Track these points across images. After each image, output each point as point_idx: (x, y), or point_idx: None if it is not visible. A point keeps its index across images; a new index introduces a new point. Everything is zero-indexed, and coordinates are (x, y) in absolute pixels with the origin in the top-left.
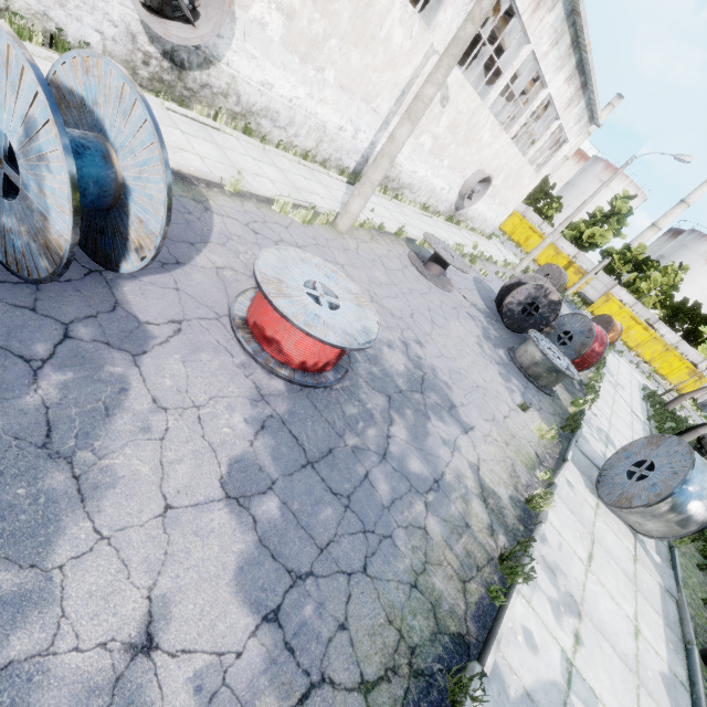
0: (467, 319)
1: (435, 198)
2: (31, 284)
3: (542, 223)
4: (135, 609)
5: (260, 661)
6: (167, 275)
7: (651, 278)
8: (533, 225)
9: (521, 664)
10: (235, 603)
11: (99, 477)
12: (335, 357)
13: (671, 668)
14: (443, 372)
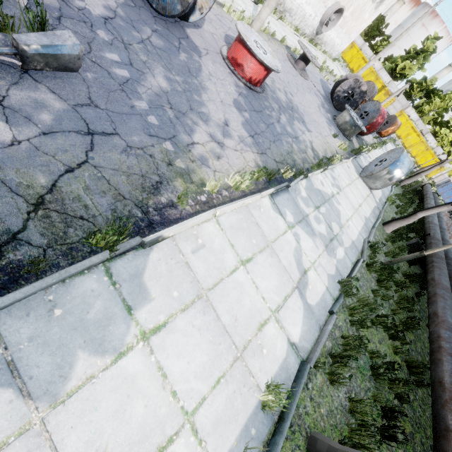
0: (314, 95)
1: (304, 22)
2: (164, 20)
3: (372, 56)
4: (222, 117)
5: (251, 142)
6: (197, 30)
7: (433, 103)
8: (365, 56)
9: (318, 185)
10: (243, 129)
11: (204, 86)
12: (263, 78)
13: (369, 218)
14: (301, 109)
